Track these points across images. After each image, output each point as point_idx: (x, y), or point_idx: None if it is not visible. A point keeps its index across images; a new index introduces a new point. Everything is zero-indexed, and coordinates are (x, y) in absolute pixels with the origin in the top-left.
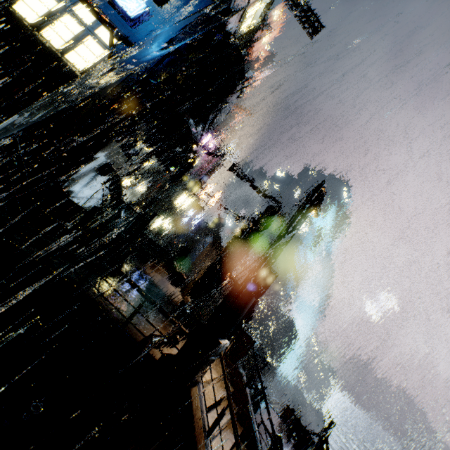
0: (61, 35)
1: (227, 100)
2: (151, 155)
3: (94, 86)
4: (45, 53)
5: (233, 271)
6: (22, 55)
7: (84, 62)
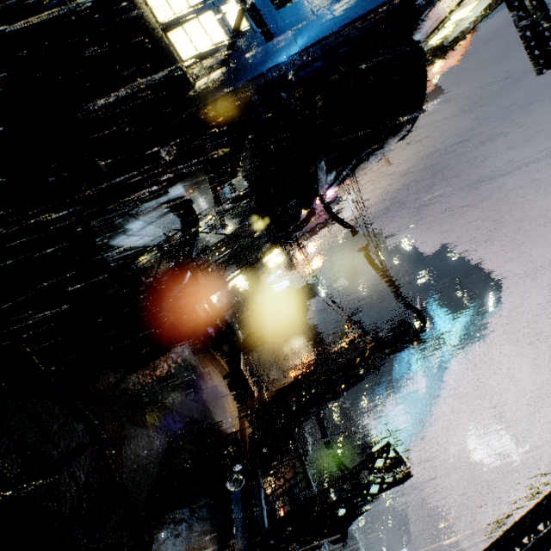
0: (171, 3)
1: (384, 144)
2: (251, 195)
3: (196, 85)
4: (141, 24)
5: (324, 408)
6: (109, 23)
7: (192, 49)
